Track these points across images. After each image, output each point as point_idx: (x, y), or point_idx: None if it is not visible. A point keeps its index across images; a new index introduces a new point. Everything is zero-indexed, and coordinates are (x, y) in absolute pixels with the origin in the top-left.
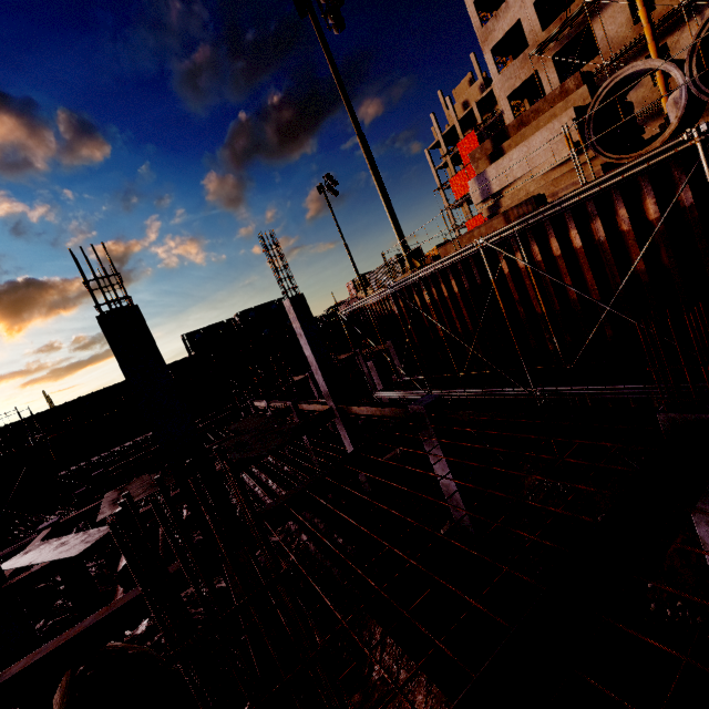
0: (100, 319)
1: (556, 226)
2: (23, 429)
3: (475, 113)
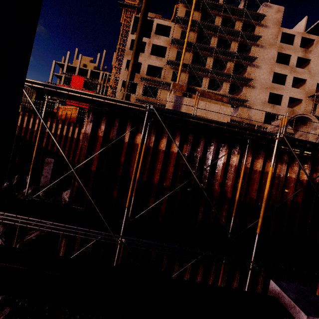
0: None
1: (265, 155)
2: None
3: (89, 73)
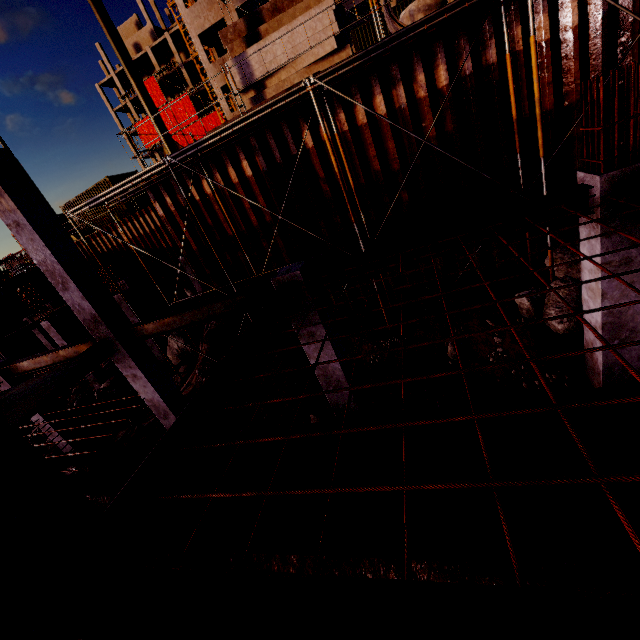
0: None
1: (362, 92)
2: None
3: (152, 59)
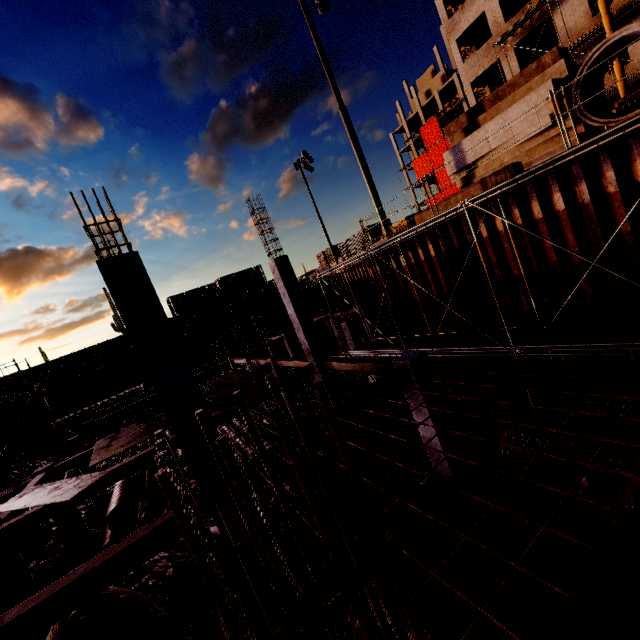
0: (100, 264)
1: (539, 190)
2: (20, 381)
3: (437, 101)
